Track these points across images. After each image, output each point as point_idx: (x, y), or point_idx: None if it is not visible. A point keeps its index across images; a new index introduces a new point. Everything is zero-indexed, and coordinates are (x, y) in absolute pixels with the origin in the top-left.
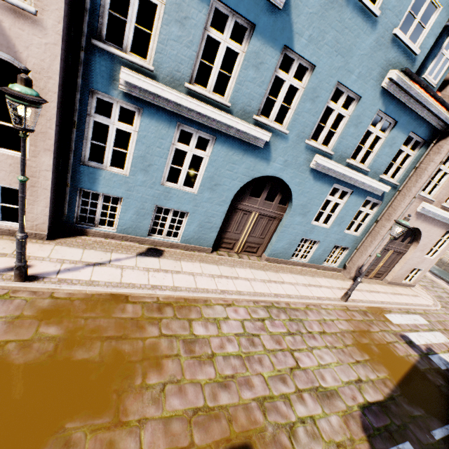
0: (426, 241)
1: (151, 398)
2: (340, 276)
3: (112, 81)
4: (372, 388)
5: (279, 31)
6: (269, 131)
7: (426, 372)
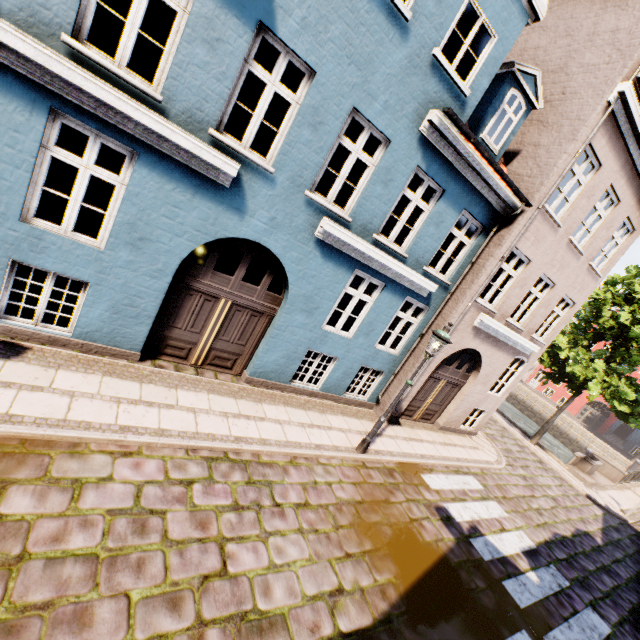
0: (488, 371)
1: None
2: (370, 414)
3: None
4: (357, 604)
5: None
6: (240, 162)
7: (460, 568)
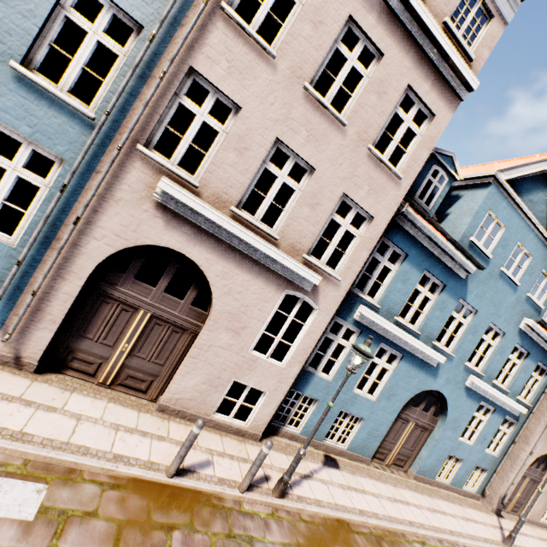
0: None
1: None
2: (481, 506)
3: (351, 312)
4: None
5: (459, 290)
6: (440, 353)
7: None
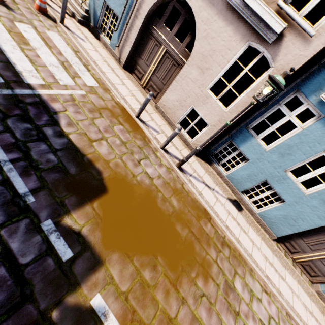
0: None
1: (194, 292)
2: None
3: (319, 89)
4: None
5: None
6: None
7: None
